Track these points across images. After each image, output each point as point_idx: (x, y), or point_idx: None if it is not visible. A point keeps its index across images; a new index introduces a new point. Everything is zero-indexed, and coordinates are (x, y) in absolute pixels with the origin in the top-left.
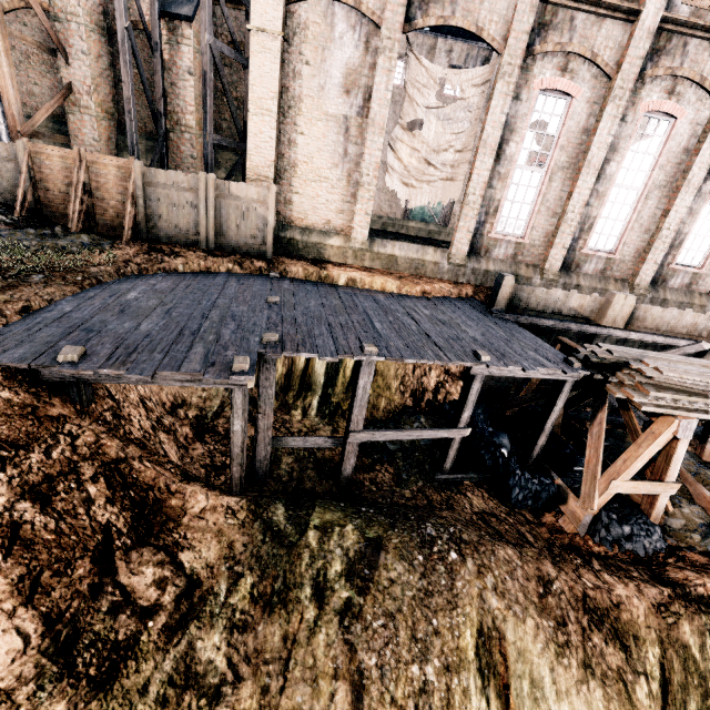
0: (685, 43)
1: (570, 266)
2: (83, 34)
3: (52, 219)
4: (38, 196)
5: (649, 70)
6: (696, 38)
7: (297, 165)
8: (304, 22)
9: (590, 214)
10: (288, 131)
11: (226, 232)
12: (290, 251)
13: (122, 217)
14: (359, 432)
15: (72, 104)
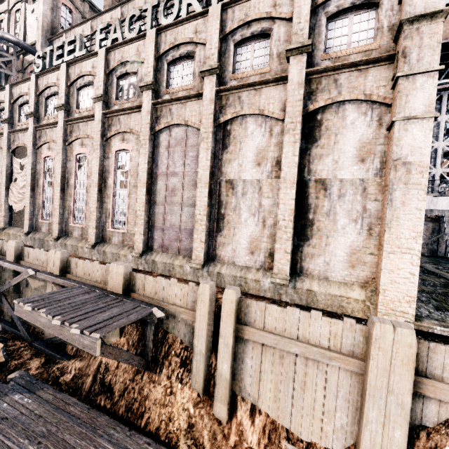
0: (78, 126)
1: (69, 233)
2: None
3: None
4: None
5: (70, 139)
6: (81, 122)
7: None
8: None
9: (70, 205)
10: None
11: None
12: None
13: None
14: None
15: None
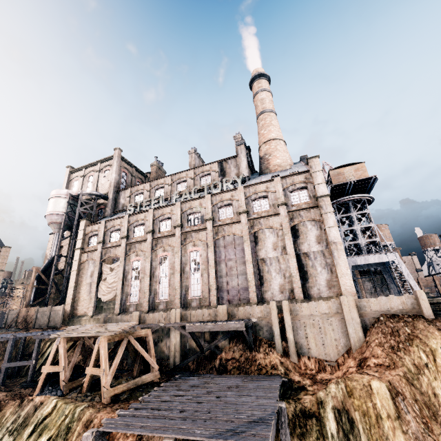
0: (162, 240)
1: (155, 308)
2: (57, 281)
3: (18, 327)
4: (17, 321)
5: (156, 248)
6: (164, 238)
7: (80, 298)
8: (84, 266)
9: (155, 288)
10: (79, 290)
11: (52, 321)
12: (73, 324)
13: (31, 323)
14: (5, 363)
15: (50, 297)
